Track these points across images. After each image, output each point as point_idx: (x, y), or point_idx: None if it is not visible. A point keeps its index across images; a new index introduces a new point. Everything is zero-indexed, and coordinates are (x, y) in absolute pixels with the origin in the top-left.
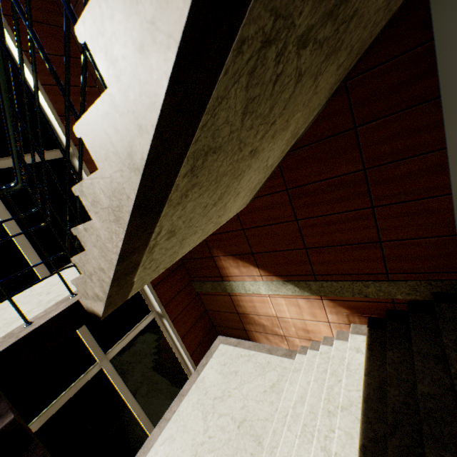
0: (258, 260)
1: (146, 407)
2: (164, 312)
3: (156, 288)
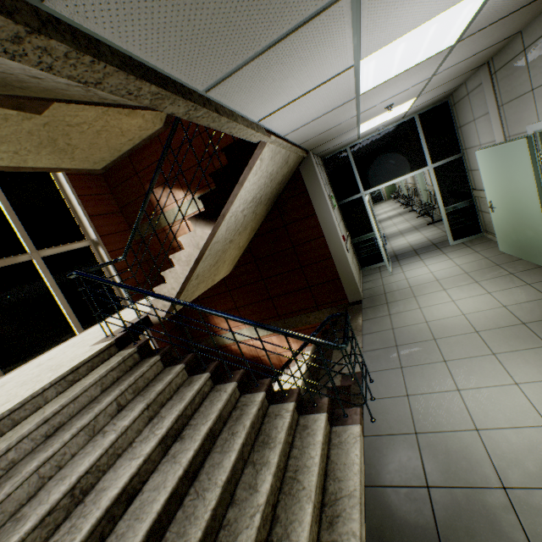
0: (181, 181)
1: (78, 315)
2: (100, 240)
3: (92, 218)
